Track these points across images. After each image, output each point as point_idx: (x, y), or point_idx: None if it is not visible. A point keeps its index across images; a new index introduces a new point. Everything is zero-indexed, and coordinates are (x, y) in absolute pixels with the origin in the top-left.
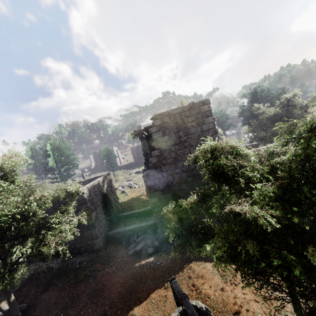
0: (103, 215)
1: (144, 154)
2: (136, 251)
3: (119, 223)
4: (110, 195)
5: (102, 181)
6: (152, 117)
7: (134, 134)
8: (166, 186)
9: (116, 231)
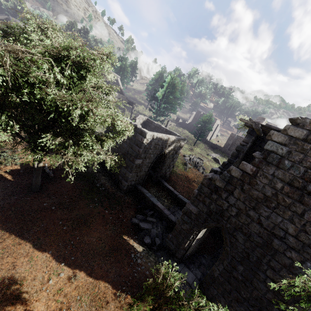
0: (147, 169)
1: (234, 154)
2: (138, 225)
3: (154, 186)
4: (169, 158)
5: (172, 141)
6: (296, 117)
7: (244, 121)
8: (219, 212)
9: (143, 191)
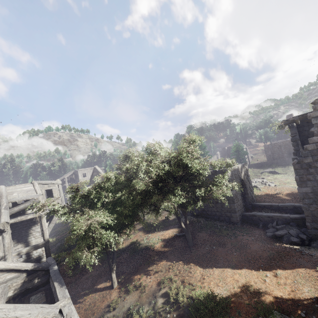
0: (240, 197)
1: (294, 144)
2: (276, 235)
3: (253, 210)
4: (246, 182)
5: (240, 168)
6: (314, 100)
7: (285, 121)
8: None
9: (253, 213)
